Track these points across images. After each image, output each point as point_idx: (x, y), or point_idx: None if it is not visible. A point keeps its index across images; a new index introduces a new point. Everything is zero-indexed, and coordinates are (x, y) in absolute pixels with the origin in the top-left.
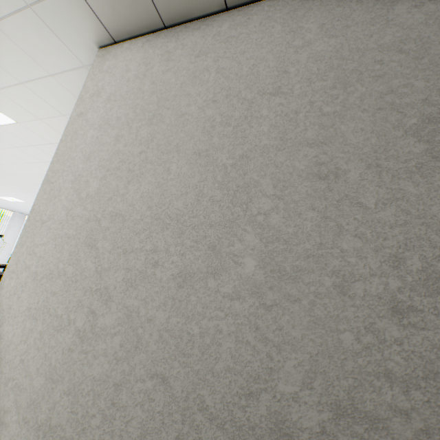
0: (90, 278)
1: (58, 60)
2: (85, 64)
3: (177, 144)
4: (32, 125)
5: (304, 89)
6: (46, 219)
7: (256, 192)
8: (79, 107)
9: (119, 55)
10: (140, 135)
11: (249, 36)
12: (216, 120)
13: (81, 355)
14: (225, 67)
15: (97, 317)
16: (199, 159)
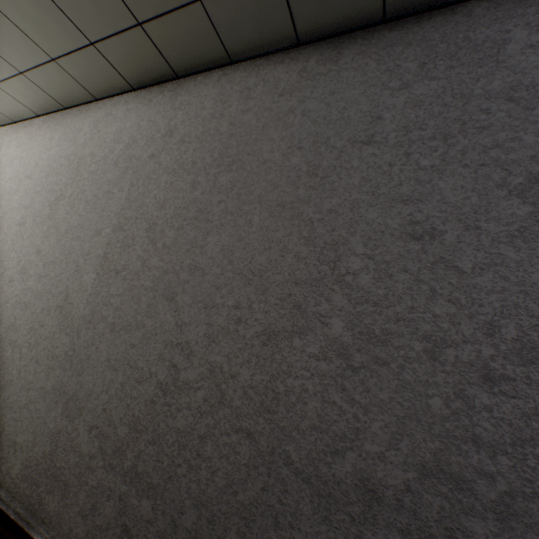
0: None
1: None
2: None
3: None
4: None
5: (38, 176)
6: None
7: (2, 232)
8: None
9: None
10: None
11: (39, 137)
12: (8, 191)
13: None
14: (24, 157)
15: None
16: None
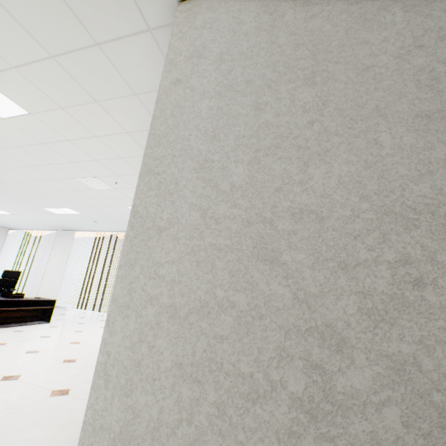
0: (287, 311)
1: (114, 20)
2: (151, 27)
3: (376, 106)
4: (49, 116)
5: None
6: (164, 225)
7: None
8: (171, 73)
9: (217, 6)
10: (299, 100)
11: None
12: (437, 70)
13: (320, 443)
14: (417, 3)
15: (329, 375)
16: (431, 124)
